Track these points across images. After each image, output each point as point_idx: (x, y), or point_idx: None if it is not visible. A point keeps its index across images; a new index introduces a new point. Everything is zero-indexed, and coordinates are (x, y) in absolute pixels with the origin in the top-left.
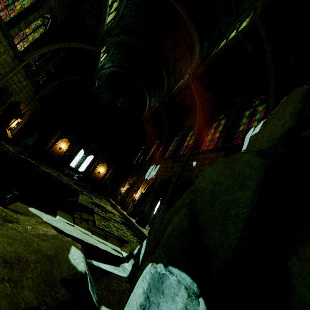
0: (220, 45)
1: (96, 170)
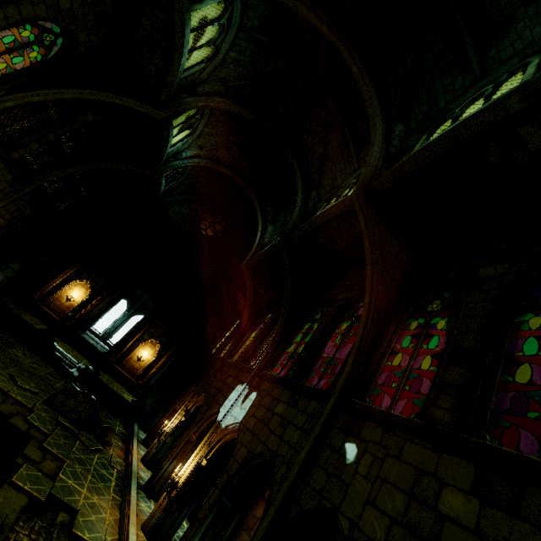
0: (434, 132)
1: (135, 352)
